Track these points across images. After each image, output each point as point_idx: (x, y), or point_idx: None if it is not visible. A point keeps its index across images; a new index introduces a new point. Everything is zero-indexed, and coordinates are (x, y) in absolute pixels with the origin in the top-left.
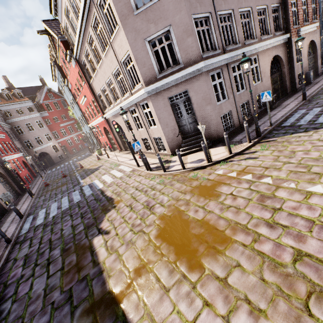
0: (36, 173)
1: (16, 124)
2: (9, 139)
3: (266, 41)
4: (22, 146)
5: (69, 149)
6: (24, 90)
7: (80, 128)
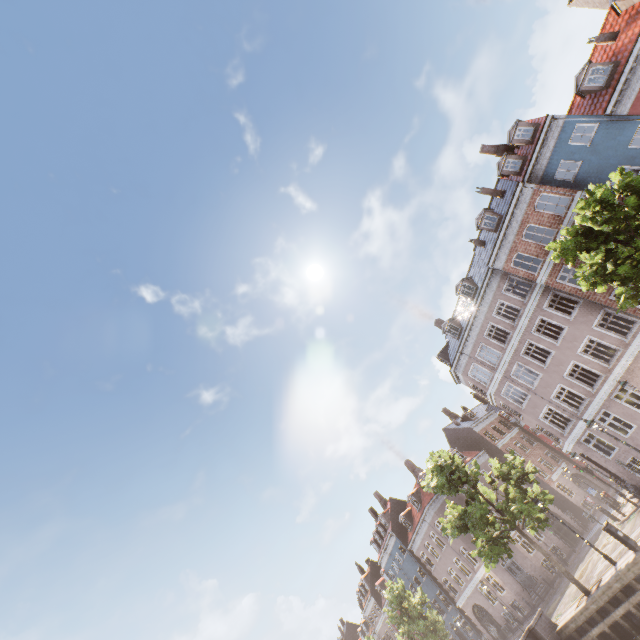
0: None
1: None
2: None
3: (613, 371)
4: None
5: None
6: None
7: None
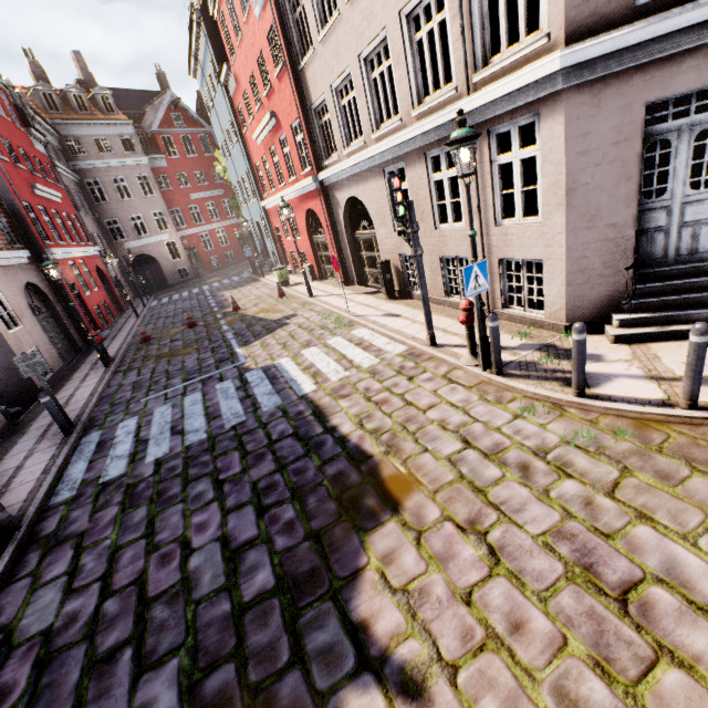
0: (125, 303)
1: (91, 176)
2: (72, 207)
3: None
4: (101, 231)
5: (204, 258)
6: (118, 96)
7: (236, 210)
